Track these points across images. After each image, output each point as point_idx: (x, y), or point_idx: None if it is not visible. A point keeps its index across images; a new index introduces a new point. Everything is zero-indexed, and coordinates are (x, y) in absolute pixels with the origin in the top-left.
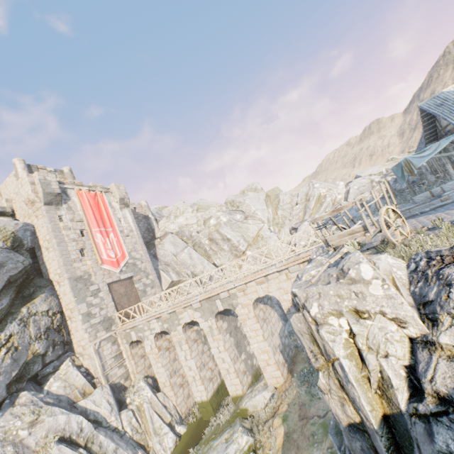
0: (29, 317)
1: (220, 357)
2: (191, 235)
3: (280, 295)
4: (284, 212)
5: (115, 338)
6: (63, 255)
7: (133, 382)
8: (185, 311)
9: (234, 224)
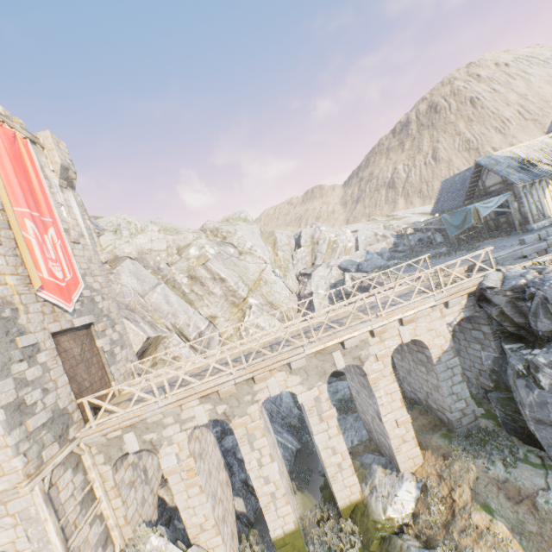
0: None
1: (328, 446)
2: (158, 267)
3: (430, 339)
4: (285, 254)
5: (76, 456)
6: None
7: (119, 548)
8: (271, 377)
9: (227, 259)
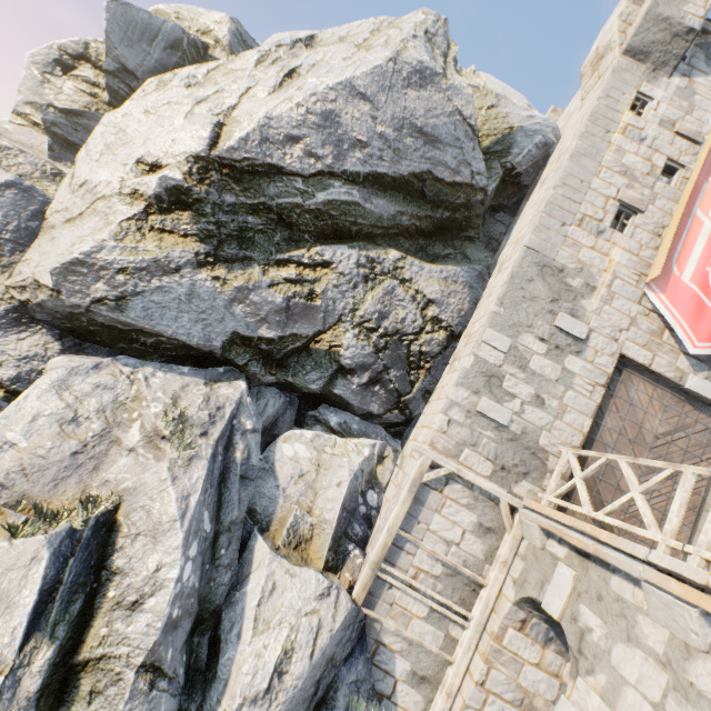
0: (388, 274)
1: None
2: None
3: None
4: None
5: (499, 520)
6: (563, 187)
7: None
8: None
9: None
